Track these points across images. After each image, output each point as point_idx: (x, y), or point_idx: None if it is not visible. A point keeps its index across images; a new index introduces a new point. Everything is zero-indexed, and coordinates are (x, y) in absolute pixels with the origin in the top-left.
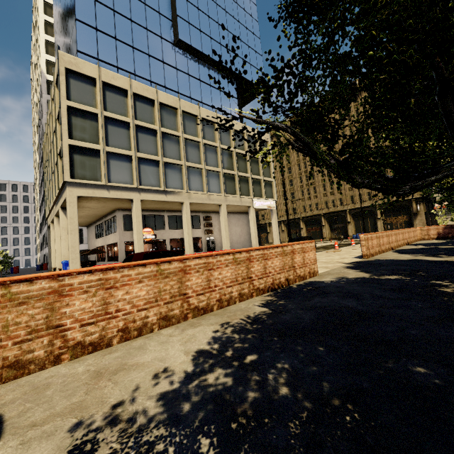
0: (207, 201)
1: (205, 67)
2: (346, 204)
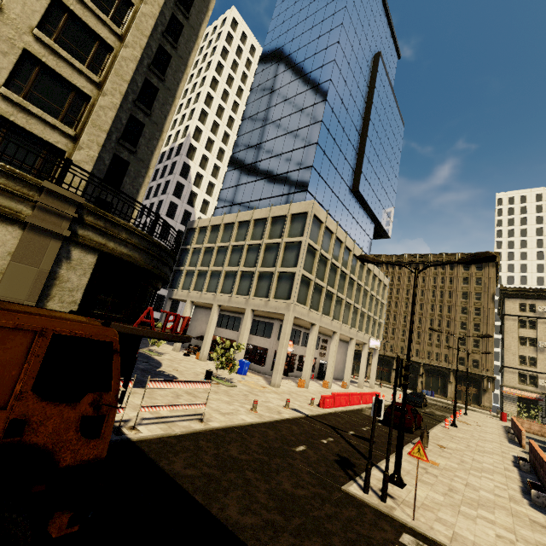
0: (348, 334)
1: (362, 211)
2: (422, 357)
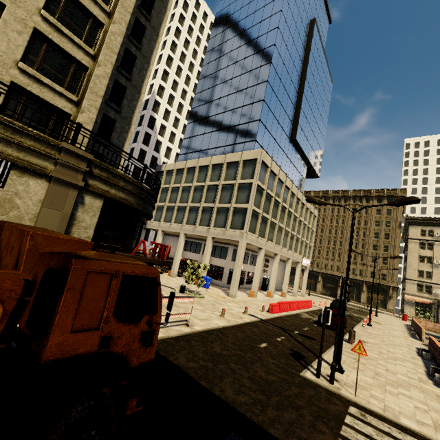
0: (286, 255)
1: (297, 156)
2: (341, 272)
